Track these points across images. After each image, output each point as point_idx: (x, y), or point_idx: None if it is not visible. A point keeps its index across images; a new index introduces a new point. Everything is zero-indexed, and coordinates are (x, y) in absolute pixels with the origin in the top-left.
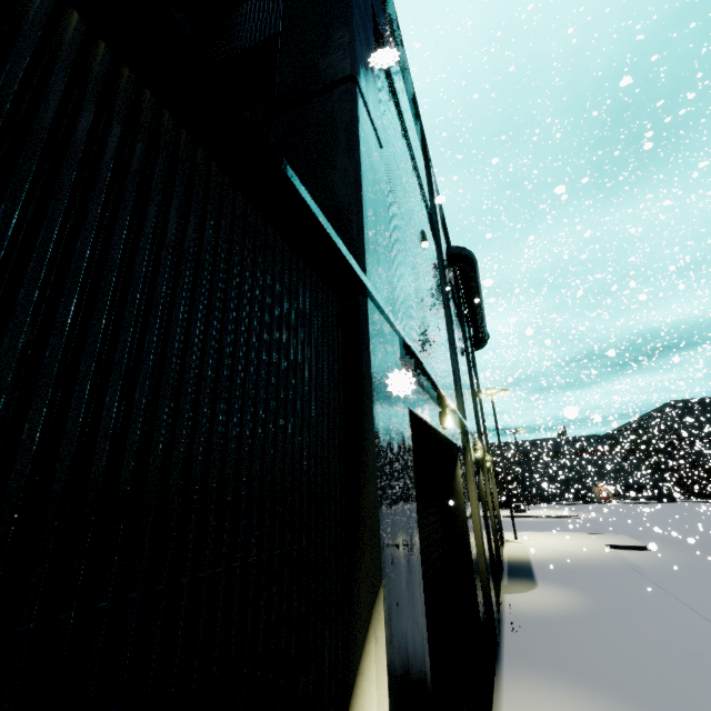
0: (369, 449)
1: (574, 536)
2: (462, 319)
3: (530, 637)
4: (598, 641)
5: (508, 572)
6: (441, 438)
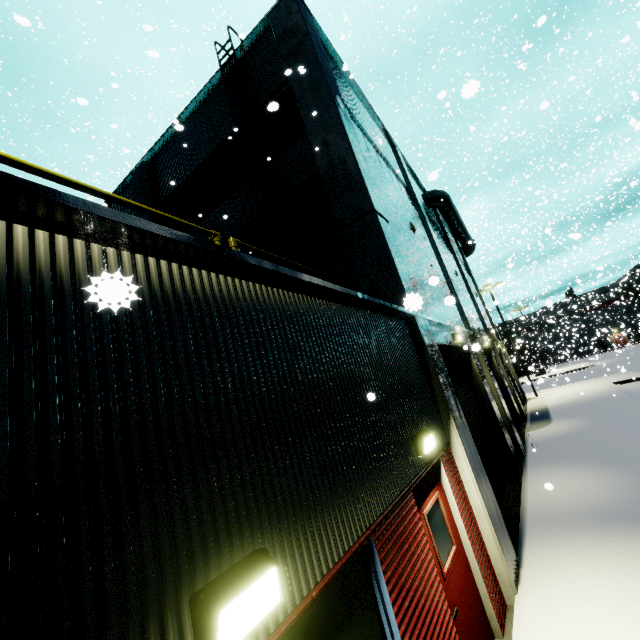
0: (433, 373)
1: (587, 382)
2: (449, 243)
3: (545, 449)
4: (589, 441)
5: (530, 419)
6: (457, 347)
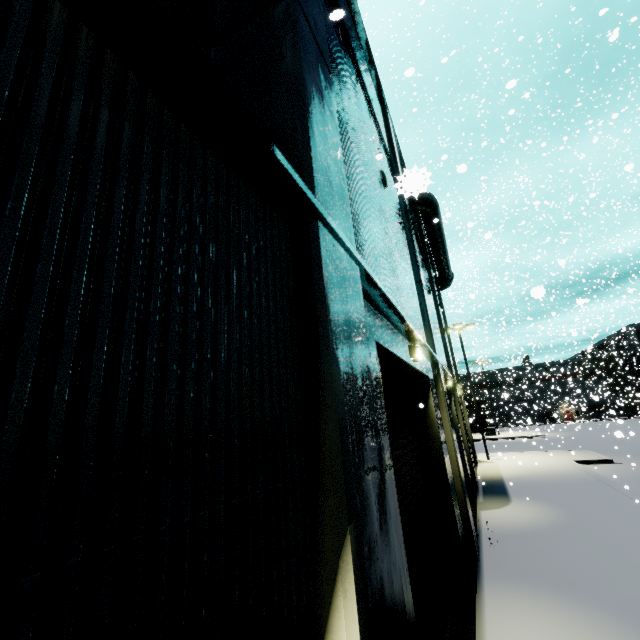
0: (327, 382)
1: (543, 453)
2: (427, 260)
3: (508, 550)
4: (574, 552)
5: (483, 490)
6: (412, 371)
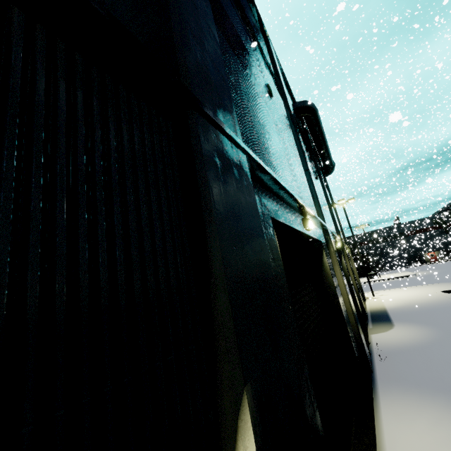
0: (214, 256)
1: (415, 288)
2: (313, 154)
3: (395, 363)
4: (448, 361)
5: (371, 319)
6: (307, 238)
